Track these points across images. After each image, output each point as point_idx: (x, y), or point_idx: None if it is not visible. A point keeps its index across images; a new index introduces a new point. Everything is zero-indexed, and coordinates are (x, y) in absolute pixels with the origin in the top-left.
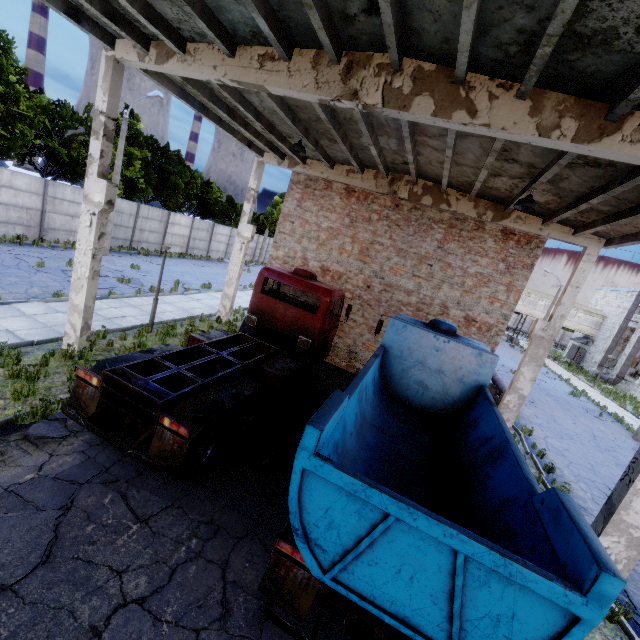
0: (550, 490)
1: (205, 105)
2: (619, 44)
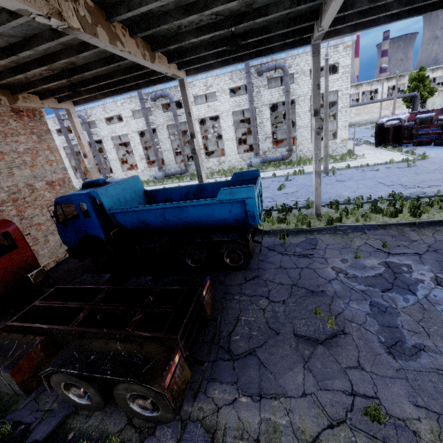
0: (234, 174)
1: None
2: (170, 28)
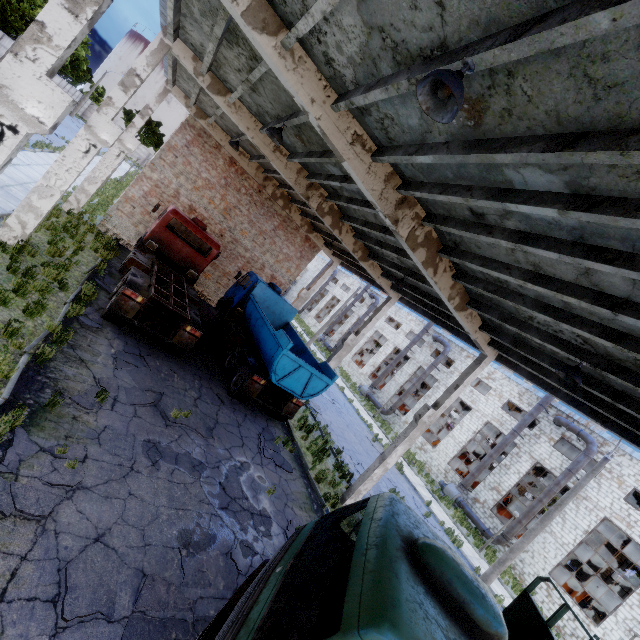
0: (325, 362)
1: (177, 63)
2: (378, 250)
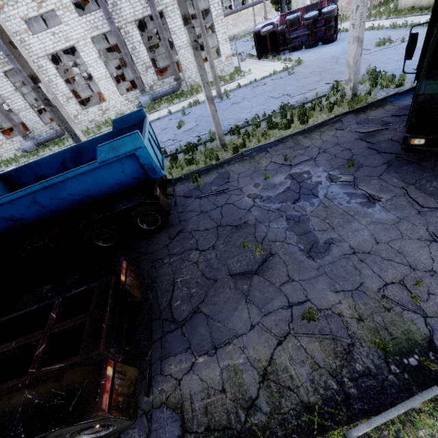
0: (114, 121)
1: None
2: None
